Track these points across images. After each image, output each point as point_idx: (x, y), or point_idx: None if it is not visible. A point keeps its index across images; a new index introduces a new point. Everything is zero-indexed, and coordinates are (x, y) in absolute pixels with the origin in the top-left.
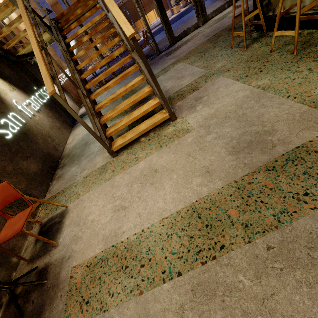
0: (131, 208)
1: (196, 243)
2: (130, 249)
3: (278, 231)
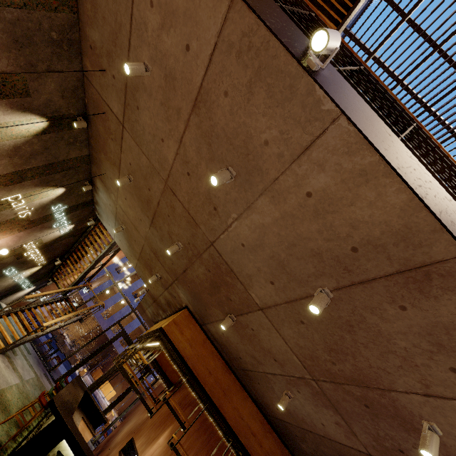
0: None
1: None
2: None
3: None
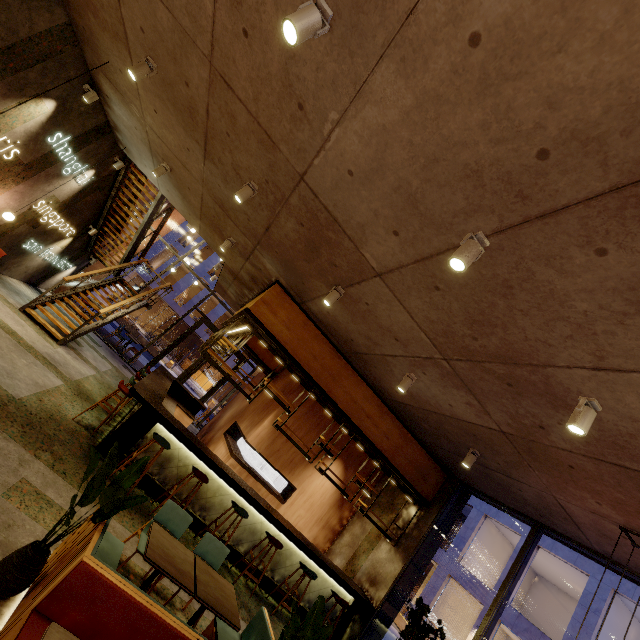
0: None
1: (4, 328)
2: None
3: (23, 348)
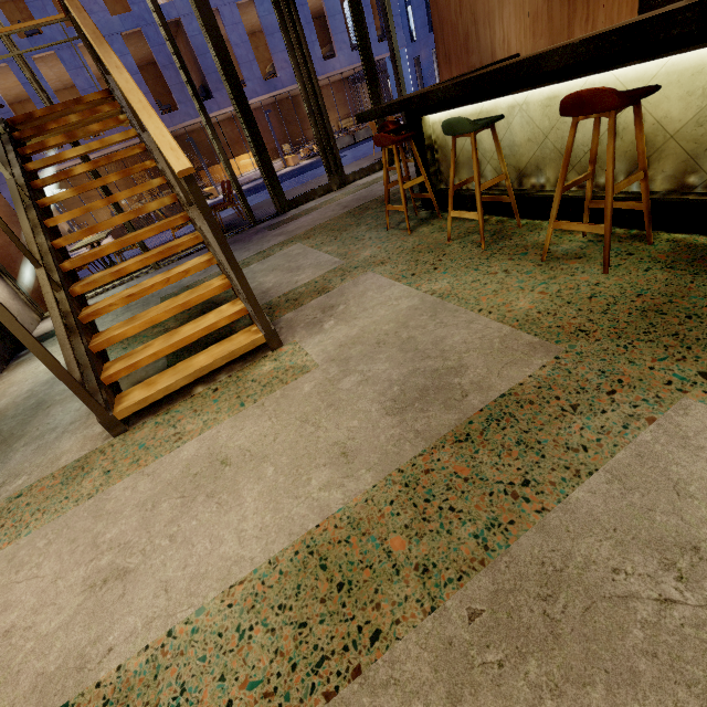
0: (144, 572)
1: (313, 640)
2: (123, 704)
3: (487, 571)
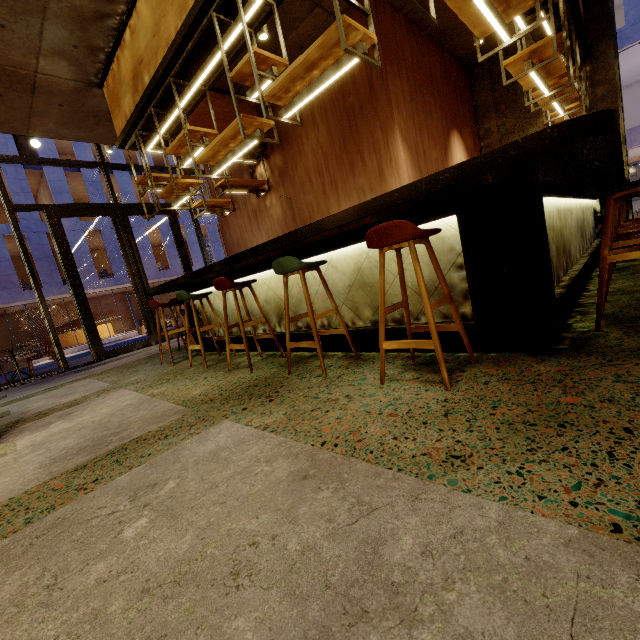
0: None
1: None
2: None
3: (14, 535)
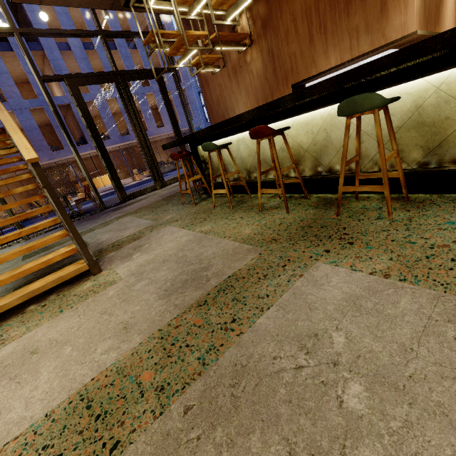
0: None
1: None
2: None
3: (201, 378)
